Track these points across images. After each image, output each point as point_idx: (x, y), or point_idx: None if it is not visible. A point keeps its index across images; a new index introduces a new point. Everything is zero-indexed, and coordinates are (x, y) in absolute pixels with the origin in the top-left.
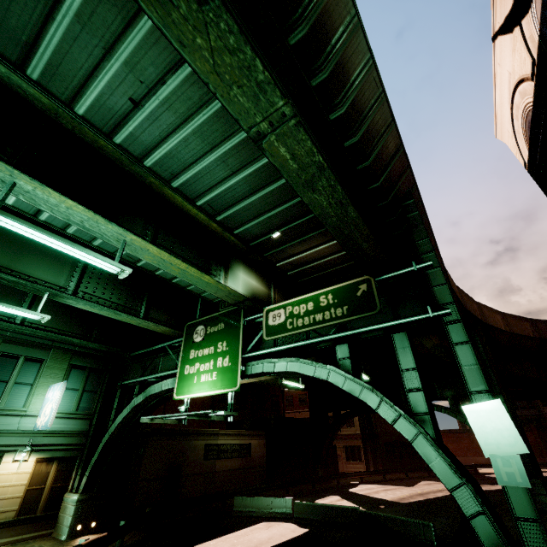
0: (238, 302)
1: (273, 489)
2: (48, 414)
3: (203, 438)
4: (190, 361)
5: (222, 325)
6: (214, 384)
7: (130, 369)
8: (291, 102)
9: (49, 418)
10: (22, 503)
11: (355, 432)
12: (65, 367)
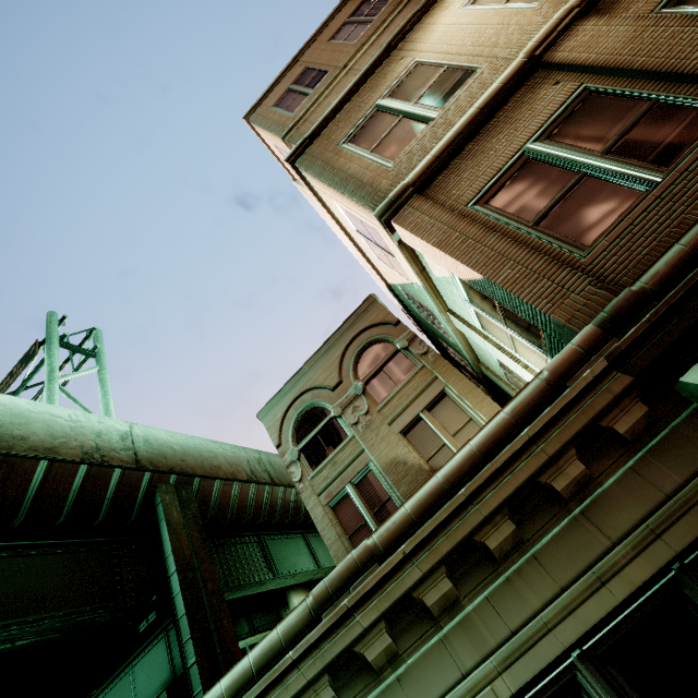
0: None
1: None
2: None
3: None
4: None
5: None
6: None
7: None
8: (305, 533)
9: None
10: None
11: None
12: None
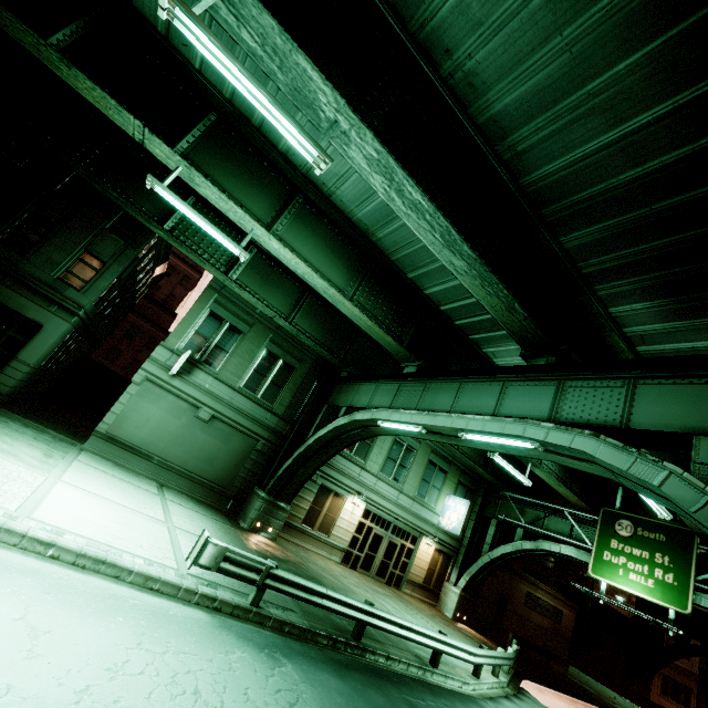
0: (702, 534)
1: (590, 676)
2: (454, 521)
3: (526, 584)
4: (611, 549)
5: (662, 537)
6: (649, 590)
7: (501, 503)
8: None
9: (458, 526)
10: (425, 575)
11: (689, 669)
12: (456, 481)
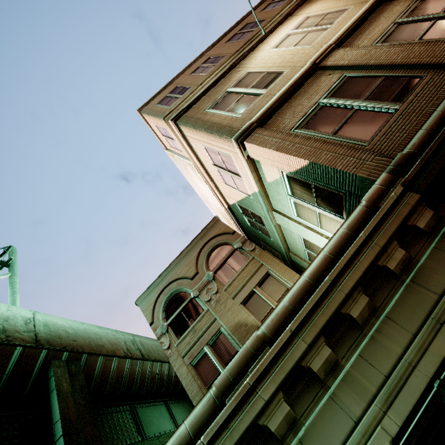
0: None
1: None
2: None
3: None
4: None
5: None
6: None
7: None
8: (166, 401)
9: None
10: None
11: None
12: None
